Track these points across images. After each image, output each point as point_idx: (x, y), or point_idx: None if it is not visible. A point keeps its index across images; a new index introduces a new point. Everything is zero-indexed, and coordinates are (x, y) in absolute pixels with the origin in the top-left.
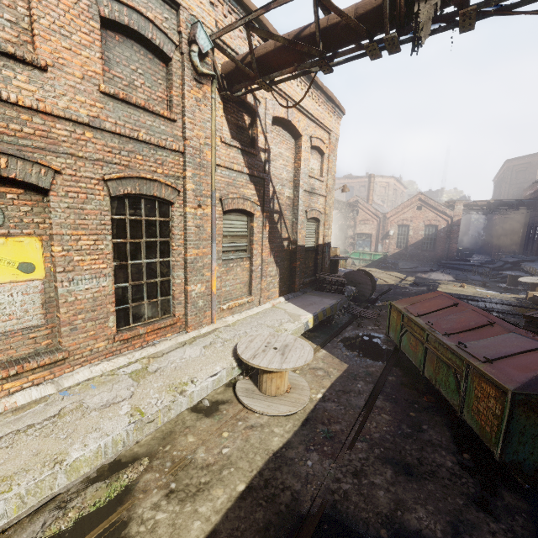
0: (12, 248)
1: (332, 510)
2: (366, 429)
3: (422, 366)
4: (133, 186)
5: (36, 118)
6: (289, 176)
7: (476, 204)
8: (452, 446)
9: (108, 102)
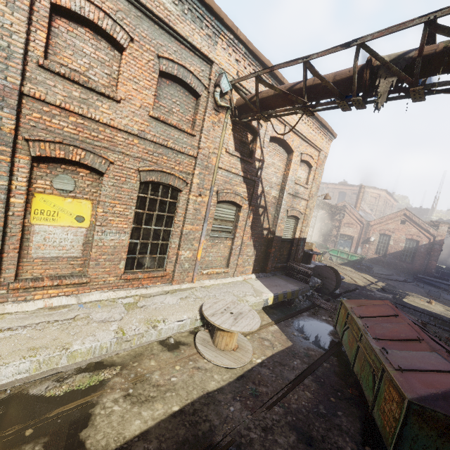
0: (75, 205)
1: (236, 449)
2: (287, 398)
3: (353, 361)
4: (156, 176)
5: (107, 130)
6: (278, 181)
7: None
8: (358, 437)
9: (152, 122)
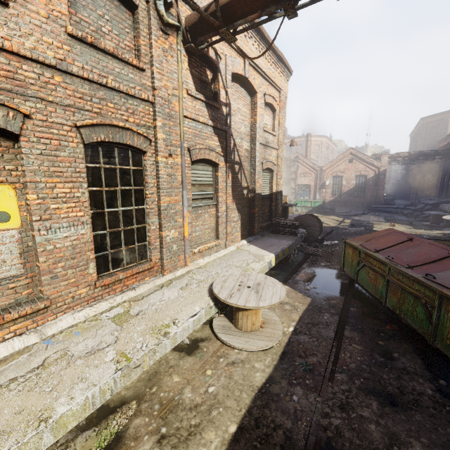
0: None
1: (327, 449)
2: (341, 359)
3: (384, 298)
4: (106, 133)
5: None
6: (247, 131)
7: (399, 156)
8: (427, 373)
9: (76, 45)
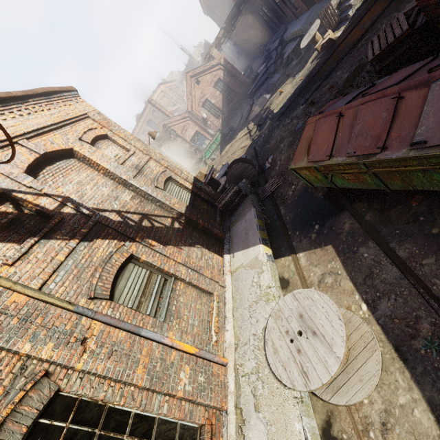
0: None
1: None
2: None
3: (384, 187)
4: None
5: None
6: (110, 186)
7: (219, 39)
8: None
9: None
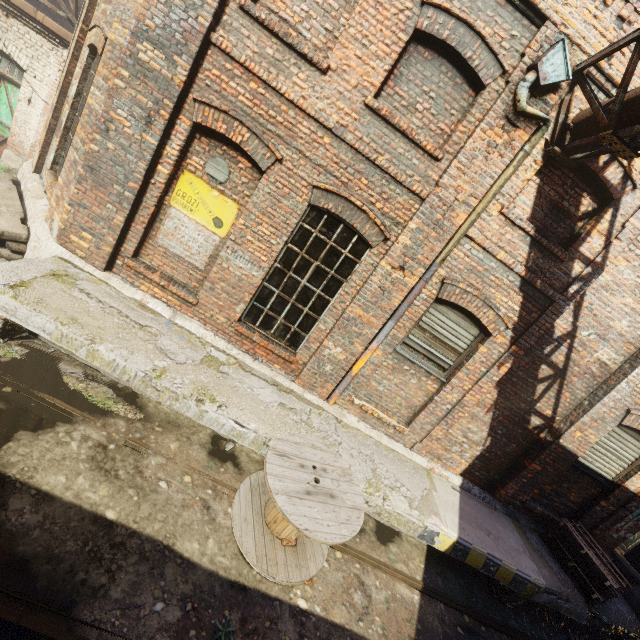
0: (219, 203)
1: None
2: None
3: None
4: (336, 204)
5: (292, 112)
6: (633, 334)
7: None
8: None
9: (366, 115)
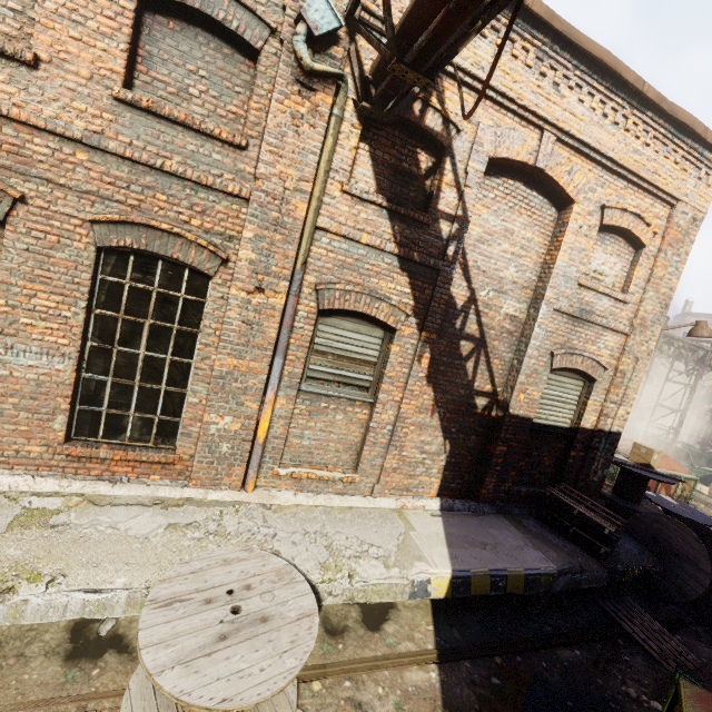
0: None
1: None
2: None
3: None
4: (136, 237)
5: (8, 129)
6: (524, 278)
7: None
8: None
9: (124, 112)
